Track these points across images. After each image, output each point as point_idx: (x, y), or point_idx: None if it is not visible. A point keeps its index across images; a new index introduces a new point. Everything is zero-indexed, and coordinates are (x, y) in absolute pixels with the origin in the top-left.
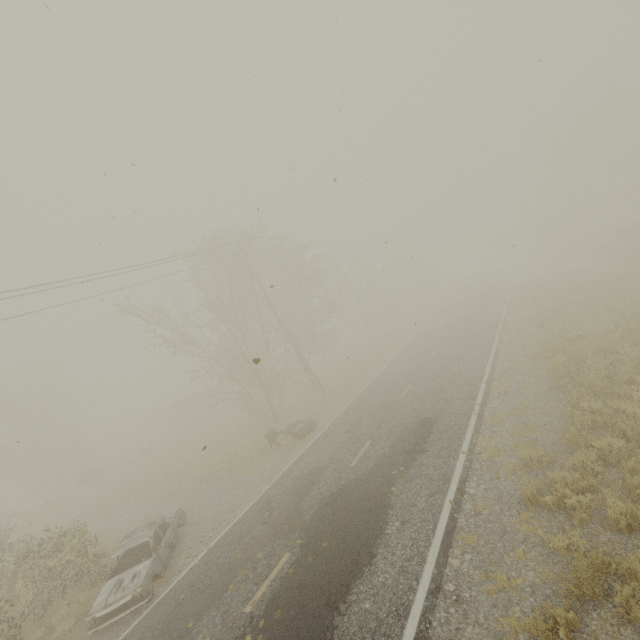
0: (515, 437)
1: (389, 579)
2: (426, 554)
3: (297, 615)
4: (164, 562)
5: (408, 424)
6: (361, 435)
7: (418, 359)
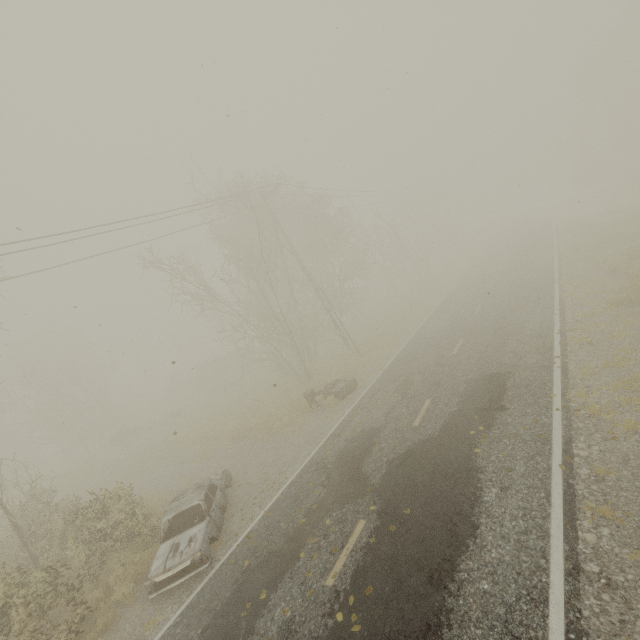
0: (621, 392)
1: (505, 555)
2: (547, 527)
3: (394, 593)
4: (218, 525)
5: (473, 380)
6: (416, 393)
7: (462, 313)
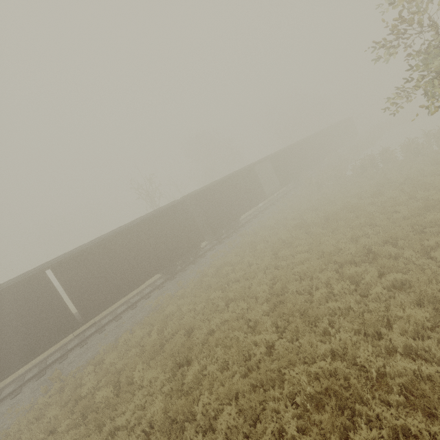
0: None
1: None
2: None
3: None
4: None
5: None
6: None
7: None
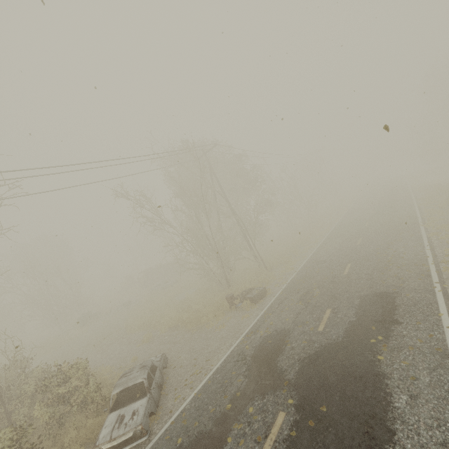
0: None
1: None
2: None
3: None
4: (156, 401)
5: (365, 296)
6: (317, 303)
7: (347, 244)
